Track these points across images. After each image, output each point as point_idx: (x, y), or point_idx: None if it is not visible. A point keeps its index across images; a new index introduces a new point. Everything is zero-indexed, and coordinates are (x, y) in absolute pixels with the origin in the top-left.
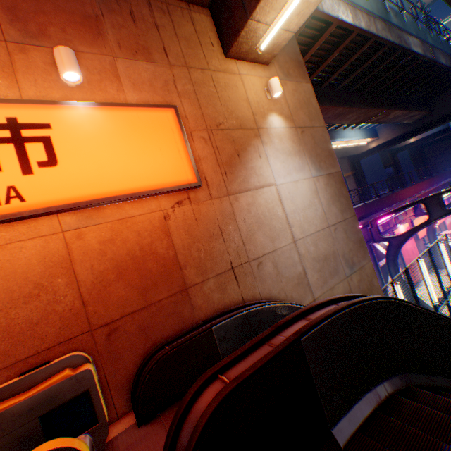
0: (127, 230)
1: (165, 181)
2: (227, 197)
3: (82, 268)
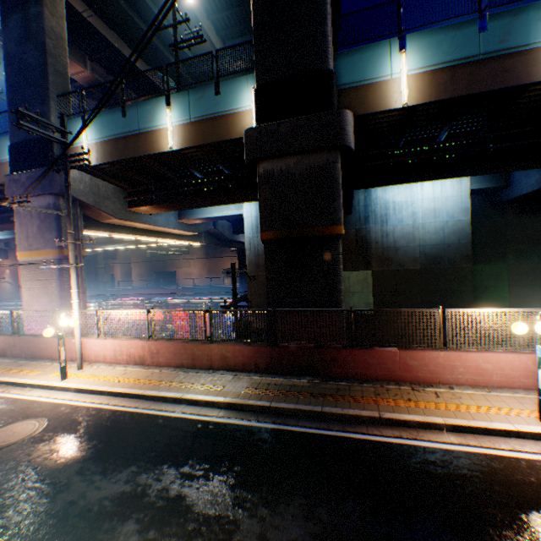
0: None
1: None
2: None
3: None
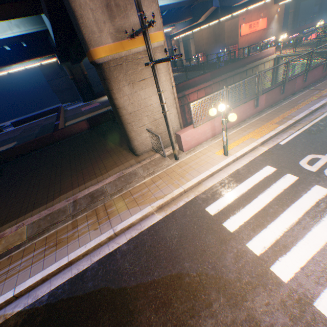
0: (259, 34)
1: (263, 29)
2: (266, 31)
3: (256, 38)
